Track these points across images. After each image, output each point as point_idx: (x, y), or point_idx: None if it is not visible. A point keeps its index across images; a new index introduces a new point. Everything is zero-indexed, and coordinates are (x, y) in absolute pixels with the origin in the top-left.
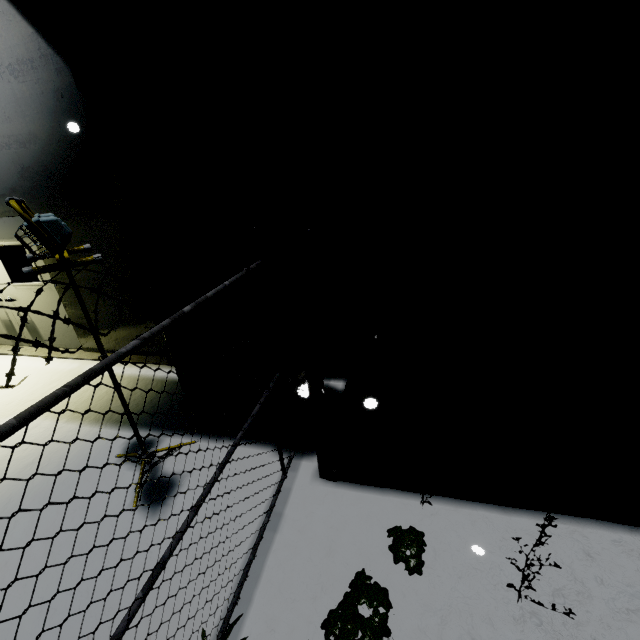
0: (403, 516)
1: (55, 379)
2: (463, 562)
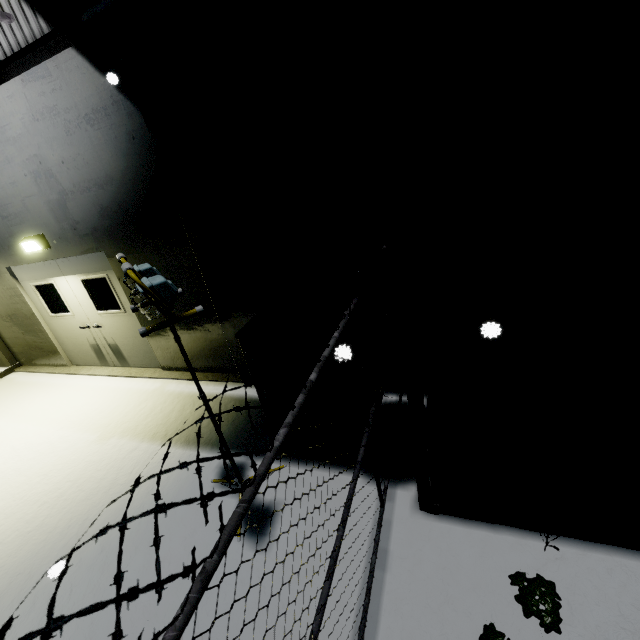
0: (523, 559)
1: (143, 400)
2: (607, 620)
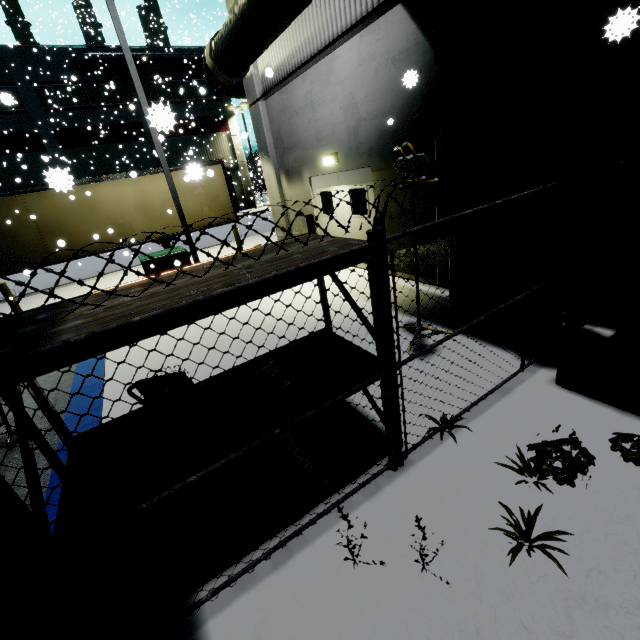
0: (638, 433)
1: (363, 280)
2: None
